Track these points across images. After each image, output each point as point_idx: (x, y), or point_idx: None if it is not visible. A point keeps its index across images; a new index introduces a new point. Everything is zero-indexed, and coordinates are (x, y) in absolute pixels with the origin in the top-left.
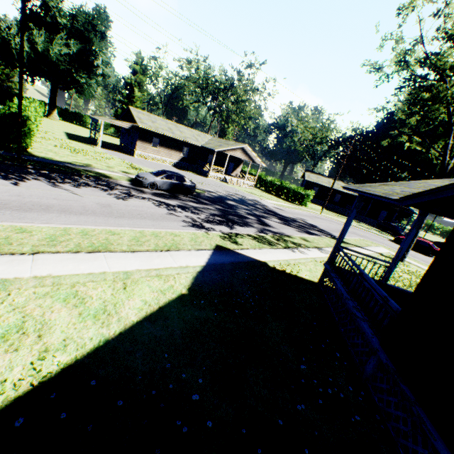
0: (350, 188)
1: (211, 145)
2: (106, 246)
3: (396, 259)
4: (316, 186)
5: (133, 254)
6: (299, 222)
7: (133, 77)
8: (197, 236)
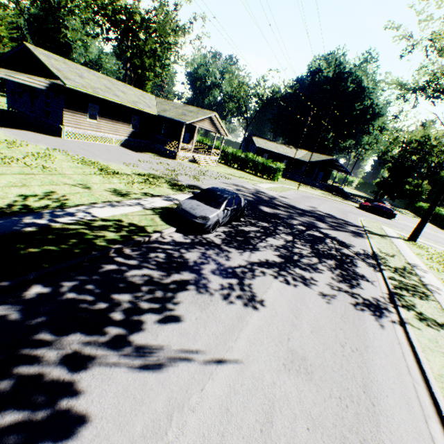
0: None
1: (171, 114)
2: None
3: None
4: (266, 152)
5: None
6: (324, 216)
7: None
8: (438, 351)
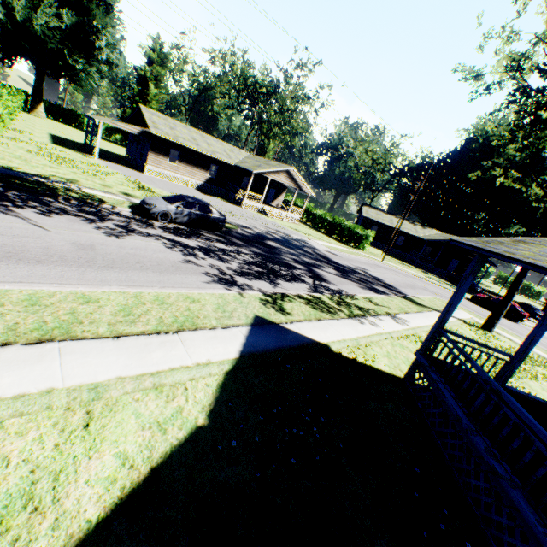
0: (472, 245)
1: (247, 165)
2: (67, 327)
3: (524, 353)
4: (376, 224)
5: (116, 342)
6: (359, 273)
7: (147, 68)
8: (226, 301)
